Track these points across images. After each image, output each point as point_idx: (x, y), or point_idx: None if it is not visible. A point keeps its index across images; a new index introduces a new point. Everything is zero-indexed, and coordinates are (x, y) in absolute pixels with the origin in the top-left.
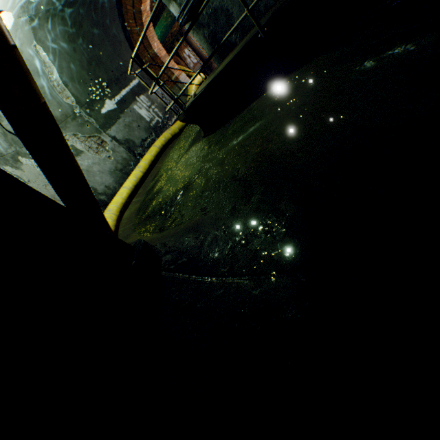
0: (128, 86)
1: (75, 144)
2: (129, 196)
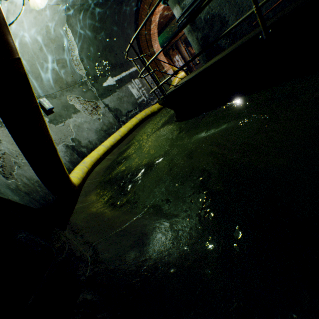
0: (128, 71)
1: (76, 104)
2: (104, 153)
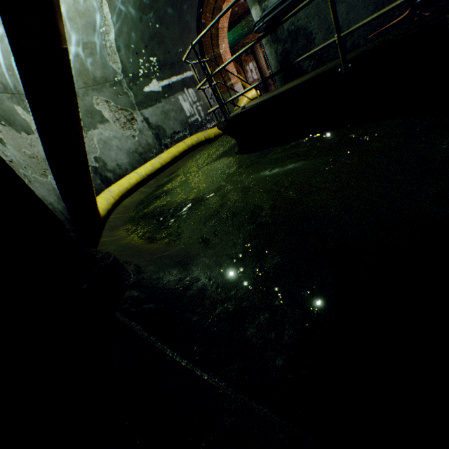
0: (181, 75)
1: (104, 111)
2: (137, 183)
